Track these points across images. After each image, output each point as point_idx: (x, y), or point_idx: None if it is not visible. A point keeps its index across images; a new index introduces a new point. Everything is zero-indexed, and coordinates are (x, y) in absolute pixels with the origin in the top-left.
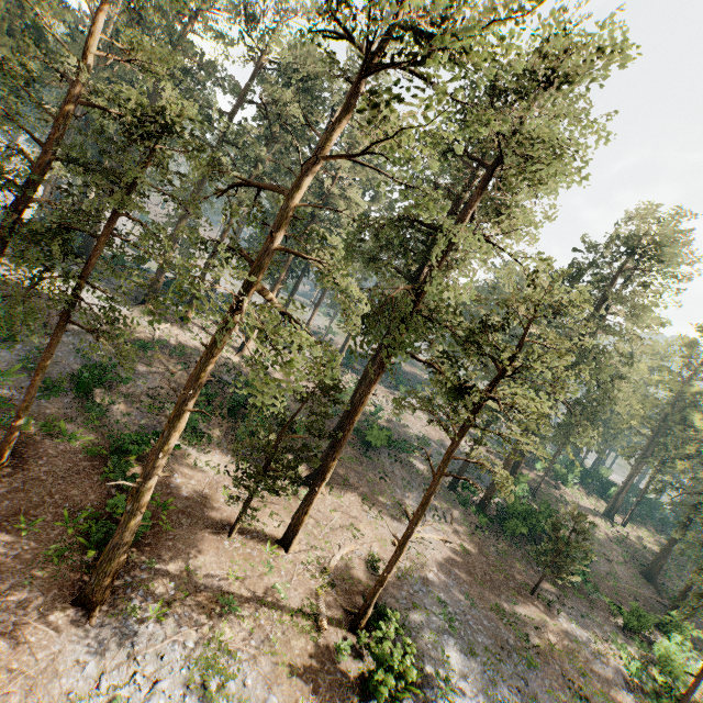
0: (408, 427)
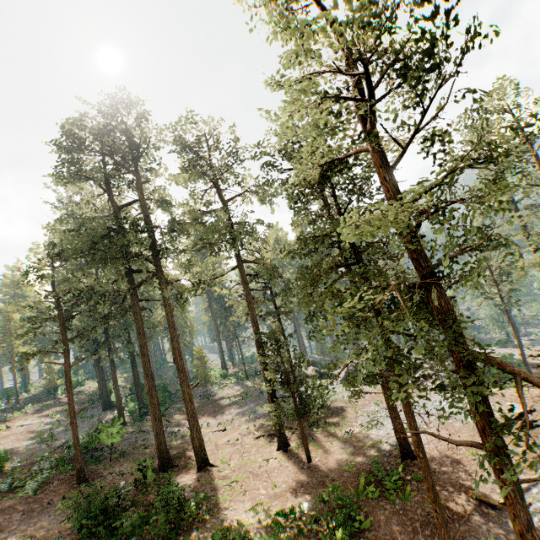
0: (13, 451)
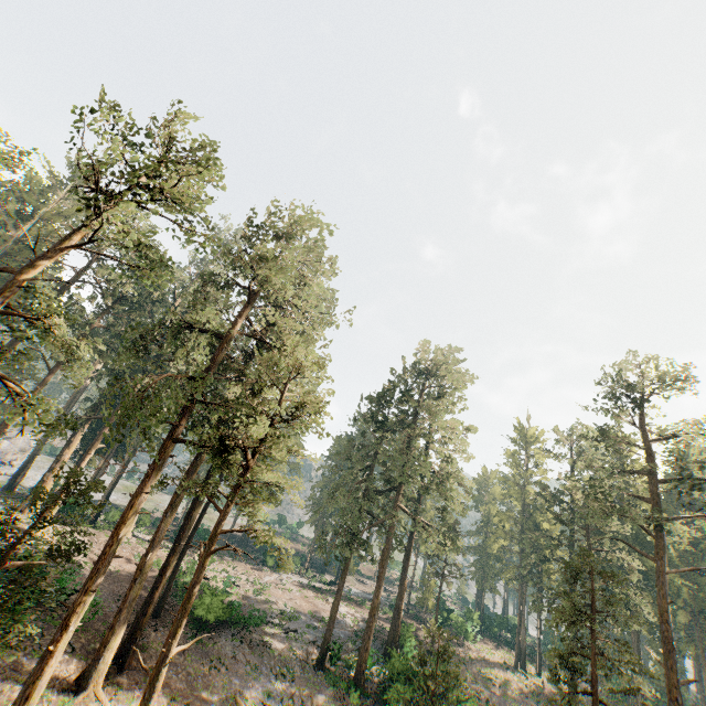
0: (270, 602)
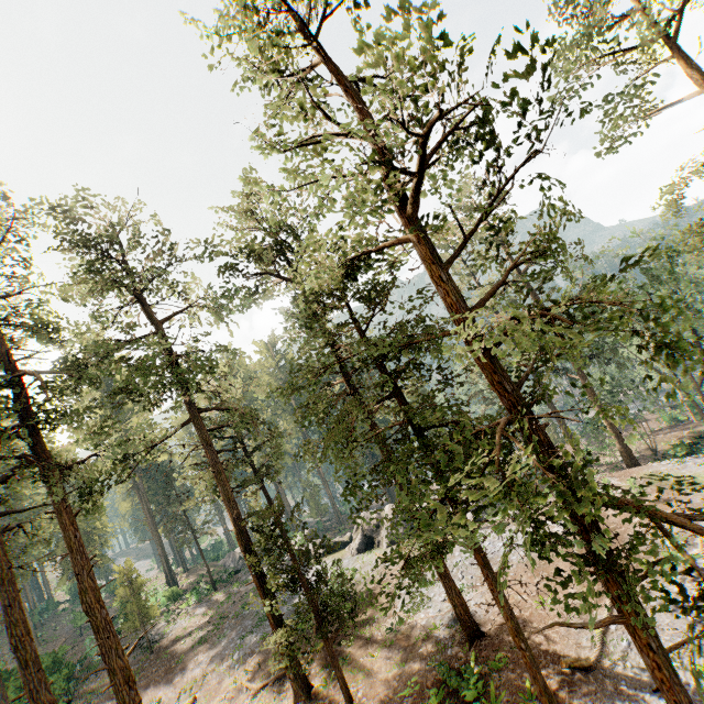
0: None
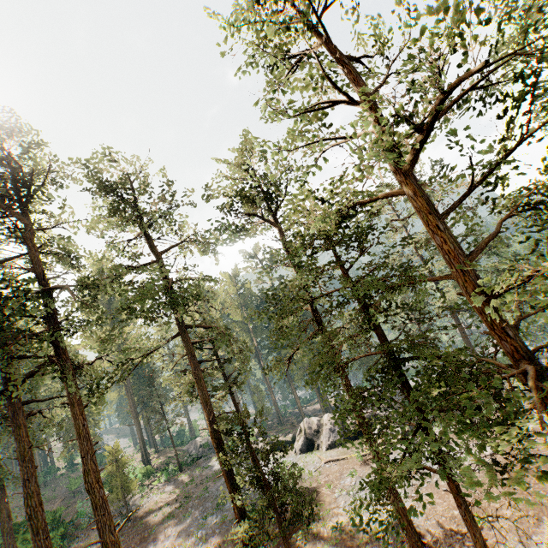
0: None
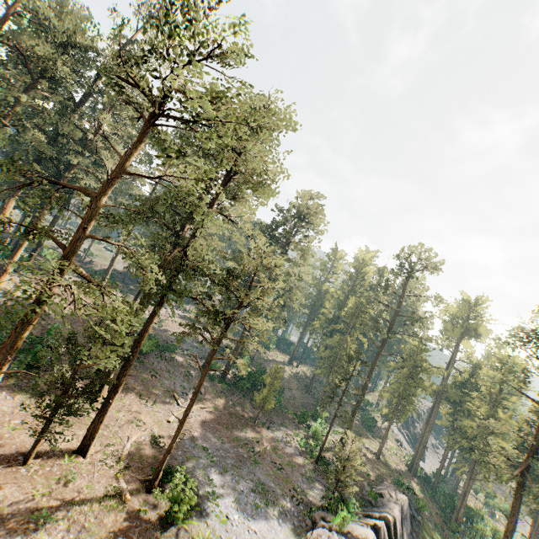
0: (168, 331)
